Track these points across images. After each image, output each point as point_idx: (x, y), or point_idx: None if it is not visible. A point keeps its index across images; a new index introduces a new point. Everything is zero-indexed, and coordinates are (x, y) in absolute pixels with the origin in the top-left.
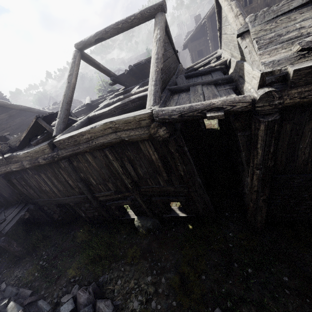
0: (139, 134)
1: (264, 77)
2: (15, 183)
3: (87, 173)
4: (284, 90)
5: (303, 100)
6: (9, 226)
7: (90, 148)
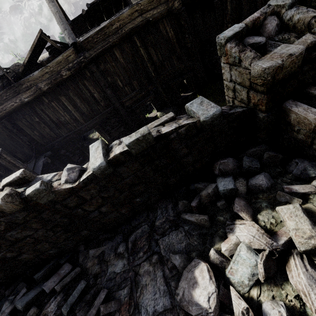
0: (160, 11)
1: None
2: (22, 126)
3: (114, 74)
4: None
5: None
6: (38, 171)
7: (120, 38)
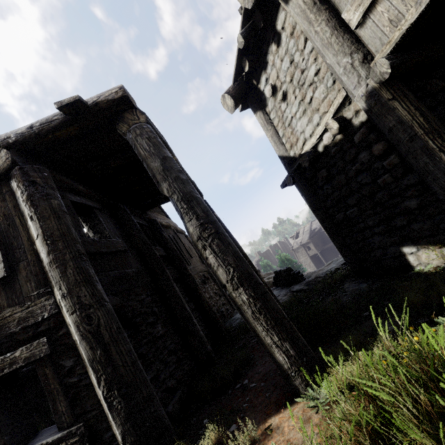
0: None
1: None
2: None
3: None
4: None
5: None
6: None
7: None
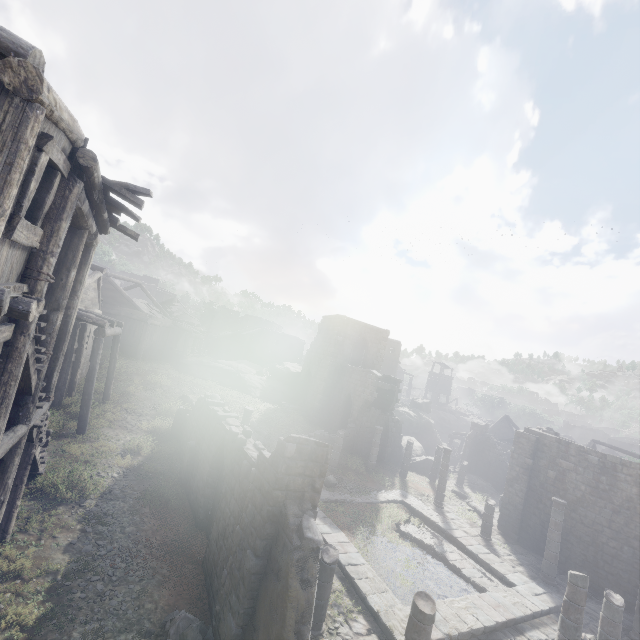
0: None
1: None
2: None
3: None
4: None
5: None
6: None
7: None
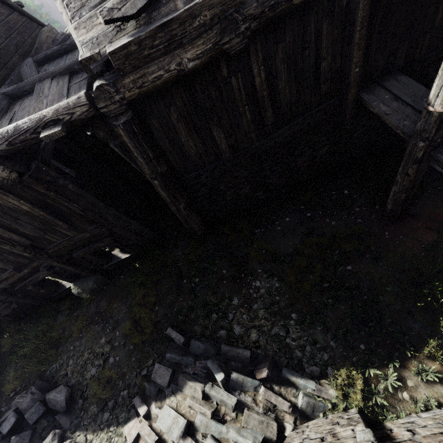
0: None
1: (88, 66)
2: None
3: None
4: (117, 81)
5: (142, 90)
6: None
7: None
